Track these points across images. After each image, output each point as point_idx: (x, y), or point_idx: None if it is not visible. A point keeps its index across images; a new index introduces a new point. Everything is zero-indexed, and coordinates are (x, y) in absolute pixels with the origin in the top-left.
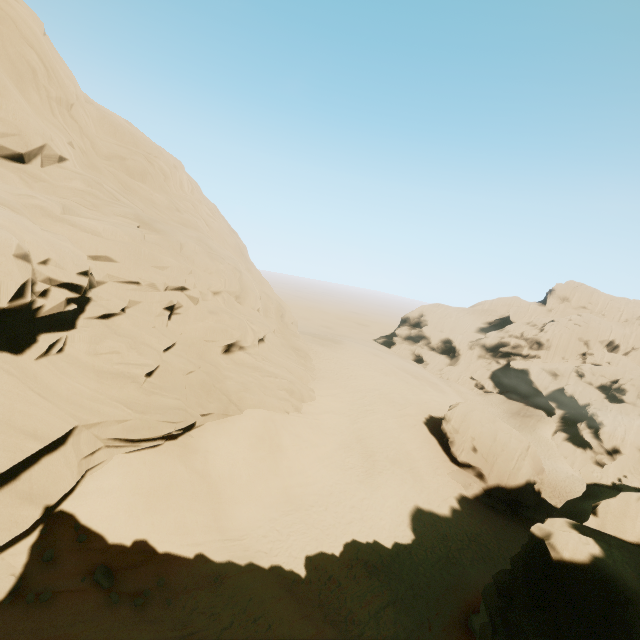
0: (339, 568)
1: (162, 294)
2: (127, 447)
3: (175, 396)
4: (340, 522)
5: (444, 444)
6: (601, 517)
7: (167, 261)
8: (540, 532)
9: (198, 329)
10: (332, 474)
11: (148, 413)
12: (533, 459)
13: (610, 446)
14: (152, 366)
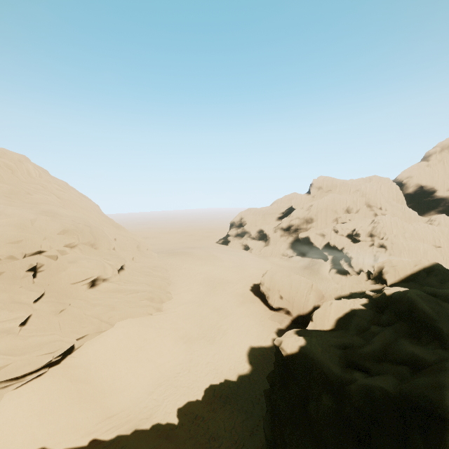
0: (202, 407)
1: (21, 261)
2: (14, 384)
3: (50, 333)
4: (200, 376)
5: (264, 300)
6: (314, 321)
7: (20, 236)
8: (278, 343)
9: (62, 277)
10: (191, 346)
11: (27, 353)
12: (316, 291)
13: (358, 269)
14: (24, 317)
